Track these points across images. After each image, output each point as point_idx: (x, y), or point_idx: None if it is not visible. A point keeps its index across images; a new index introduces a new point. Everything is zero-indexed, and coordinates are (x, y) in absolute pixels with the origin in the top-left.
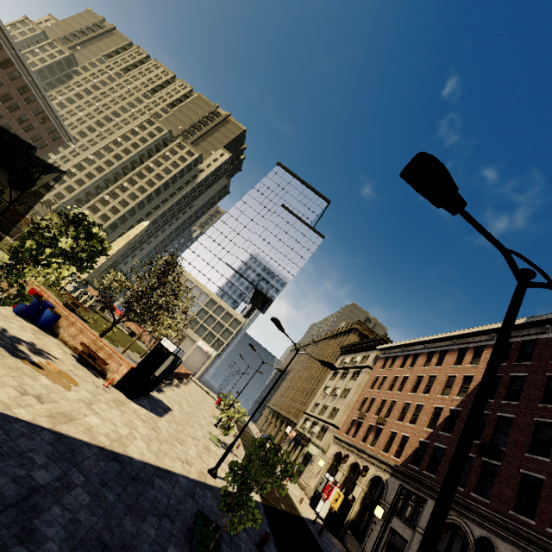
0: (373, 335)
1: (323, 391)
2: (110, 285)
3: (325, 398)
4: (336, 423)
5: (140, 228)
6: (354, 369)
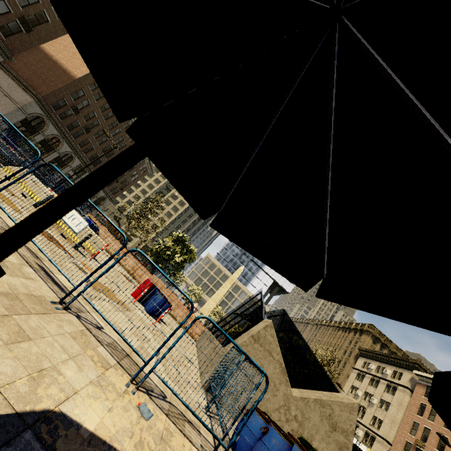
0: (383, 338)
1: (350, 389)
2: (195, 298)
3: (357, 400)
4: (385, 437)
5: (239, 272)
6: (387, 381)
